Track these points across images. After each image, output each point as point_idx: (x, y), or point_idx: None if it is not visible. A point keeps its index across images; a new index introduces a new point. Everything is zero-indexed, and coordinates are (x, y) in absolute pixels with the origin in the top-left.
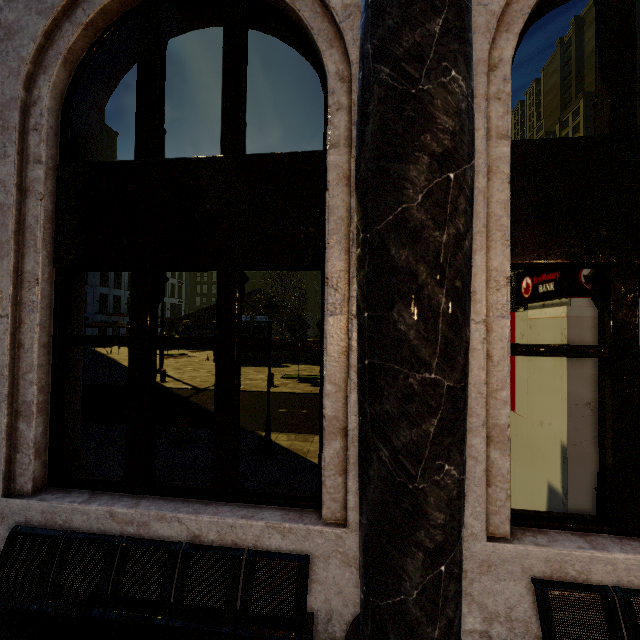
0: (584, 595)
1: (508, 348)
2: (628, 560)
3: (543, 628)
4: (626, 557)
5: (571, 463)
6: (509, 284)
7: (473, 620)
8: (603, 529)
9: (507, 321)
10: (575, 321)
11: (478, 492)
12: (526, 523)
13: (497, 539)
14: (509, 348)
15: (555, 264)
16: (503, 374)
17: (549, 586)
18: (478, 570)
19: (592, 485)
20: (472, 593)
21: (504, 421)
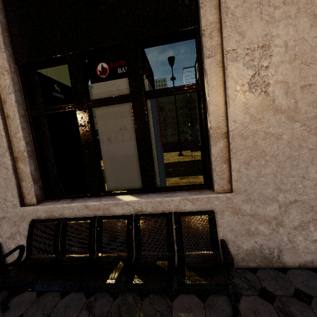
0: (49, 223)
1: (16, 110)
2: (78, 206)
3: (27, 239)
4: (77, 204)
5: (106, 170)
6: (9, 74)
7: (23, 242)
8: (86, 195)
9: (12, 95)
10: (96, 96)
11: (12, 184)
12: (55, 198)
13: (28, 205)
14: (16, 110)
15: (41, 60)
16: (17, 124)
17: (37, 222)
18: (20, 220)
19: (116, 179)
20: (20, 231)
21: (22, 148)
